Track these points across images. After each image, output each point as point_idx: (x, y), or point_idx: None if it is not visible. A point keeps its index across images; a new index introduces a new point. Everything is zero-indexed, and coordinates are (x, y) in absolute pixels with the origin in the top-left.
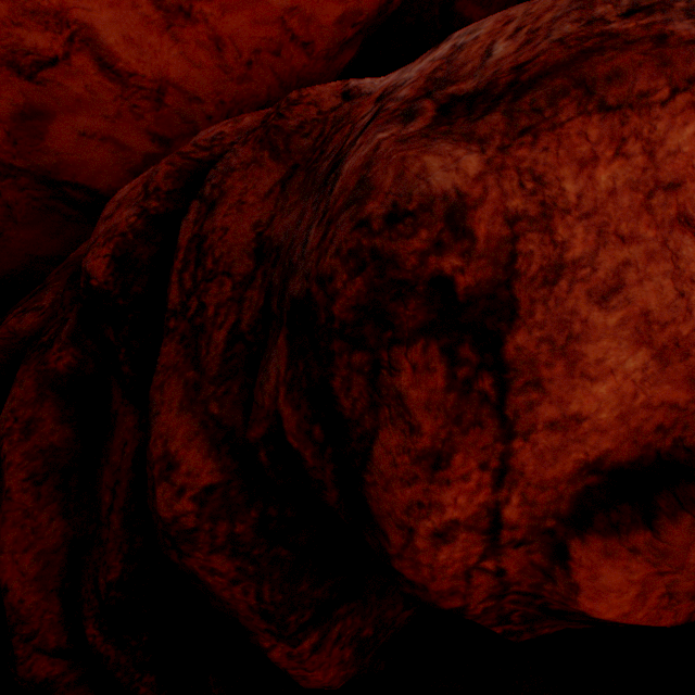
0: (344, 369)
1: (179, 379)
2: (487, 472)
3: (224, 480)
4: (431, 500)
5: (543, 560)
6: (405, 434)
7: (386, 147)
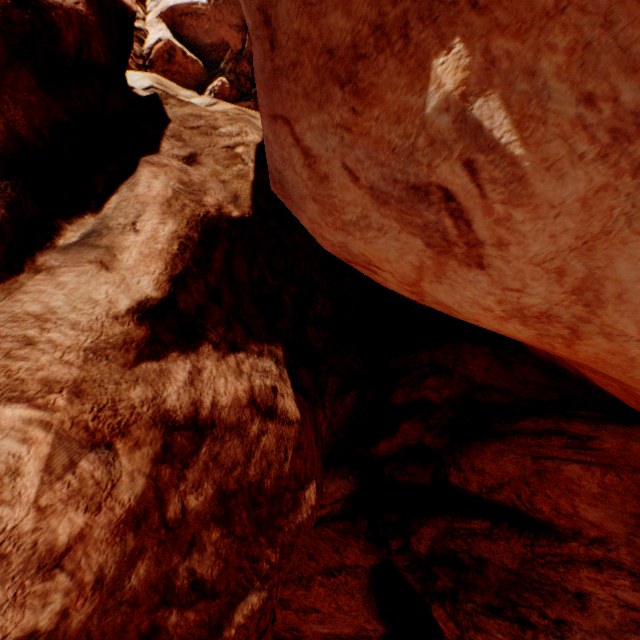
0: (449, 606)
1: (437, 532)
2: (448, 633)
3: (424, 553)
4: (439, 619)
5: (446, 635)
6: (445, 618)
7: (490, 638)
